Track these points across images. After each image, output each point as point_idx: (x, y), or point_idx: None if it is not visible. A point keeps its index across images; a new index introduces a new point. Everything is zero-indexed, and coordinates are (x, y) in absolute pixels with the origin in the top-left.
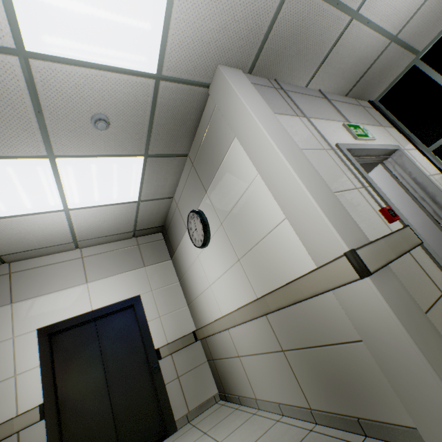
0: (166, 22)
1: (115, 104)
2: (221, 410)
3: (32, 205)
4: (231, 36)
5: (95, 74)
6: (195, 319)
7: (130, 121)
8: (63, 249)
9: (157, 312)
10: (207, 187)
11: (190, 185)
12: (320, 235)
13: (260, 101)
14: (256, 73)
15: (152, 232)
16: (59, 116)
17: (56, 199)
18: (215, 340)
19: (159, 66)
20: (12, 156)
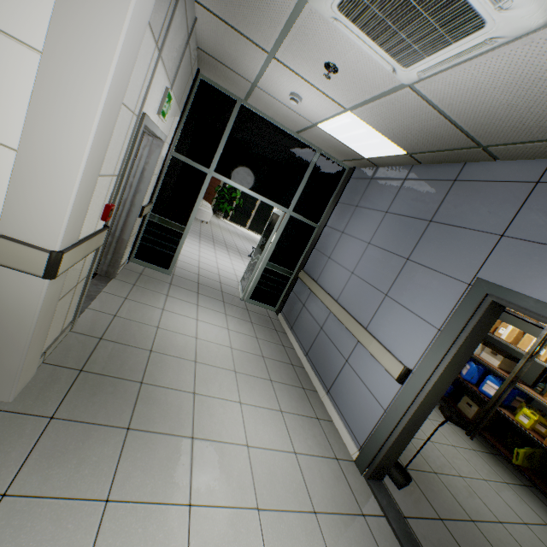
0: None
1: None
2: None
3: None
4: None
5: None
6: None
7: None
8: None
9: None
10: None
11: None
12: (43, 215)
13: None
14: None
15: None
16: None
17: None
18: None
19: None
20: None
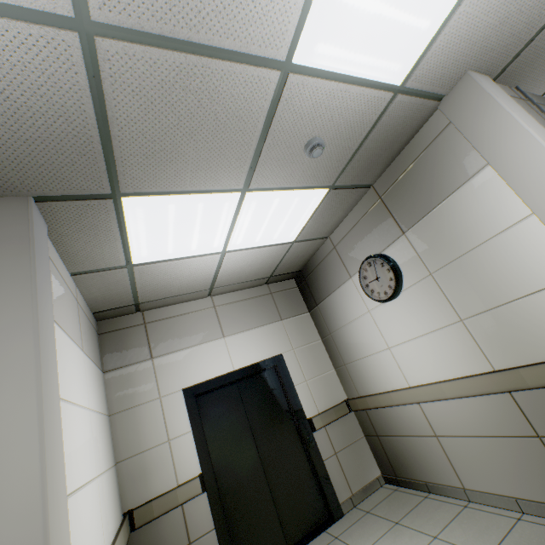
0: (446, 18)
1: (338, 125)
2: (399, 497)
3: (197, 247)
4: (503, 33)
5: (340, 89)
6: (347, 385)
7: (340, 145)
8: (195, 297)
9: (302, 375)
10: (407, 227)
11: (368, 223)
12: None
13: (530, 119)
14: (500, 80)
15: (285, 278)
16: (278, 142)
17: (221, 240)
18: (387, 413)
19: (406, 76)
20: (209, 190)
